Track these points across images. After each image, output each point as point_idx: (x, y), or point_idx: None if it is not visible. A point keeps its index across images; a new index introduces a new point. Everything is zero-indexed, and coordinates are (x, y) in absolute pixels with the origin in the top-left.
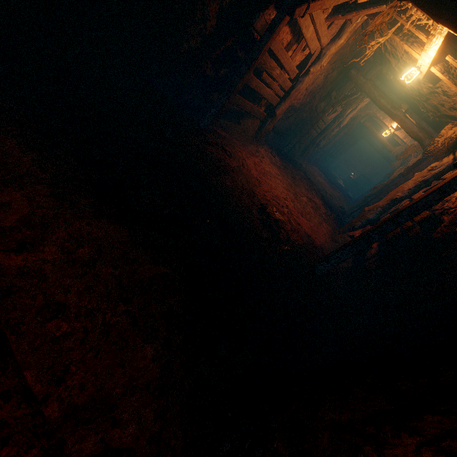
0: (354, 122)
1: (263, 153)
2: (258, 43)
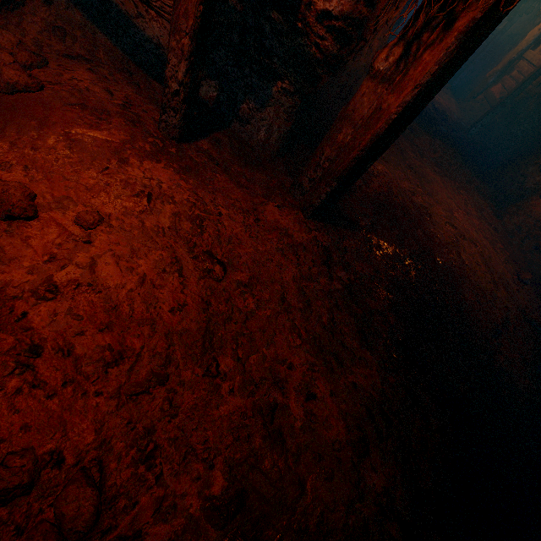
0: None
1: None
2: None
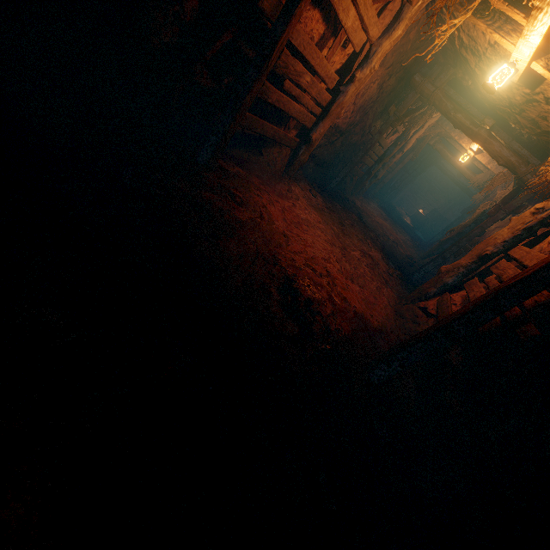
0: (421, 144)
1: (297, 193)
2: (270, 33)
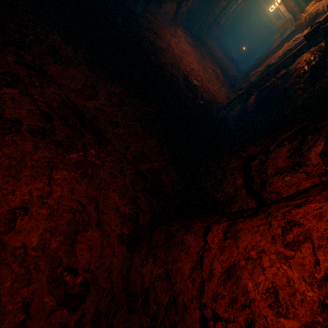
0: None
1: (180, 34)
2: None
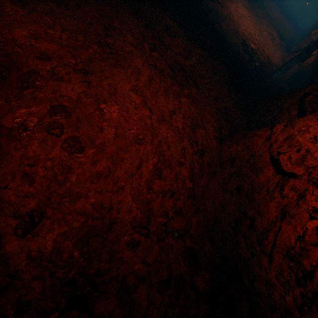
0: None
1: None
2: None
